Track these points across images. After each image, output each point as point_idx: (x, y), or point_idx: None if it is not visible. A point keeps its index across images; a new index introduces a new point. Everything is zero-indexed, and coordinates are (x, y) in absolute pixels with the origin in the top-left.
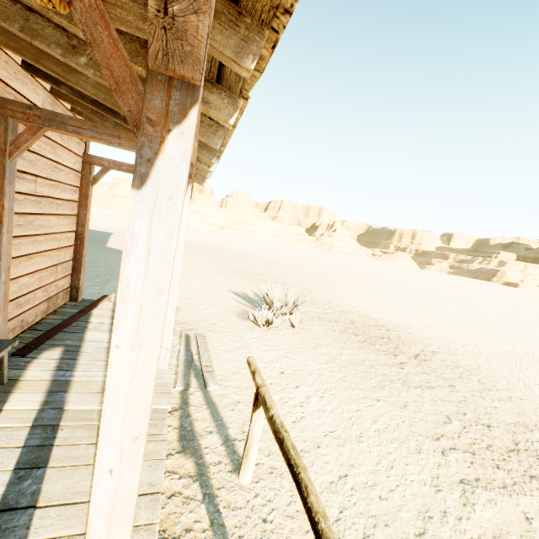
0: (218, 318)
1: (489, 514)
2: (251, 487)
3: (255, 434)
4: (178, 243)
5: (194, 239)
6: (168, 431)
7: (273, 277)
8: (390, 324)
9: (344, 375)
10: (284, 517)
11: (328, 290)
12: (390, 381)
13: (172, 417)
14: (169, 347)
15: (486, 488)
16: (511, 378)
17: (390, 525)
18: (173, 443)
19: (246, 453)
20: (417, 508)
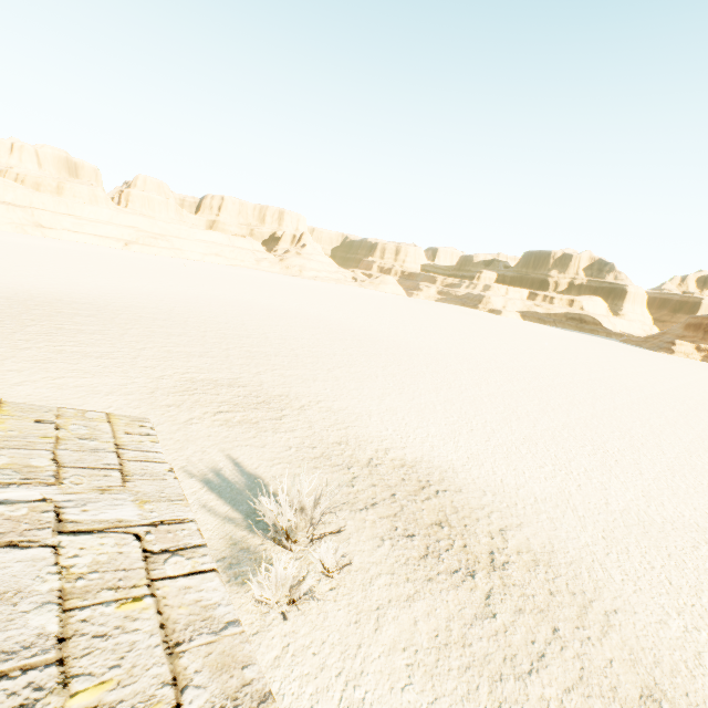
0: None
1: None
2: None
3: None
4: None
5: (79, 287)
6: None
7: (247, 387)
8: (433, 473)
9: (446, 707)
10: None
11: (332, 401)
12: (500, 680)
13: None
14: None
15: None
16: (585, 555)
17: None
18: None
19: None
20: None
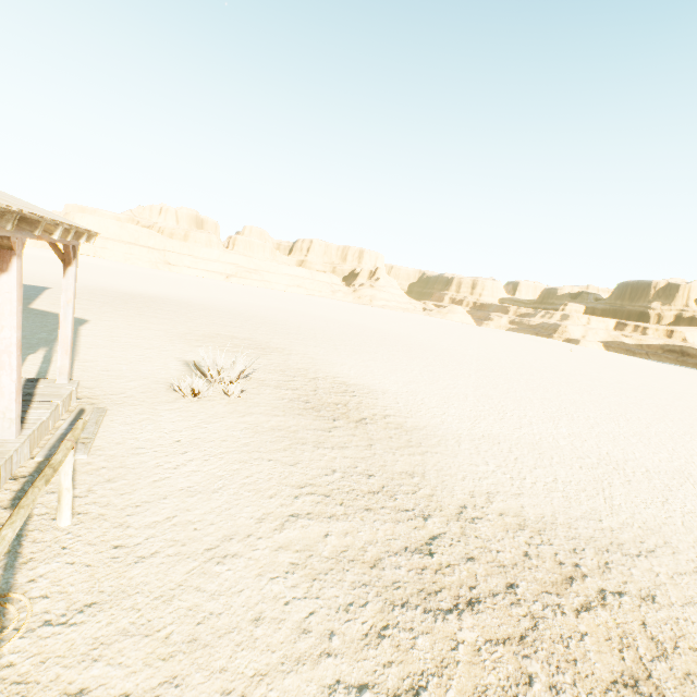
0: (139, 391)
1: (293, 534)
2: (68, 528)
3: (63, 482)
4: (9, 314)
5: (175, 294)
6: (3, 494)
7: (256, 341)
8: (363, 390)
9: (253, 440)
10: (86, 545)
11: (319, 355)
12: (302, 444)
13: (15, 483)
14: (14, 417)
15: (311, 519)
16: (449, 436)
17: (187, 545)
18: (3, 502)
19: (59, 499)
20: (226, 534)
